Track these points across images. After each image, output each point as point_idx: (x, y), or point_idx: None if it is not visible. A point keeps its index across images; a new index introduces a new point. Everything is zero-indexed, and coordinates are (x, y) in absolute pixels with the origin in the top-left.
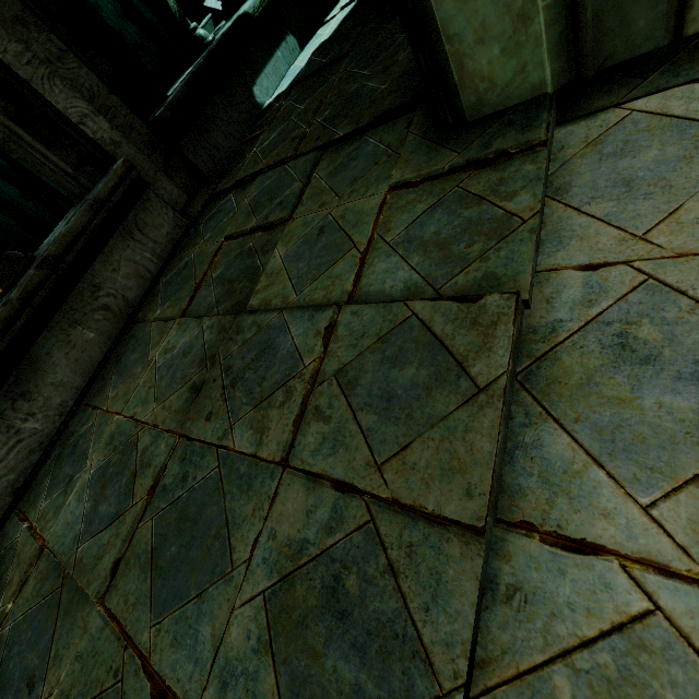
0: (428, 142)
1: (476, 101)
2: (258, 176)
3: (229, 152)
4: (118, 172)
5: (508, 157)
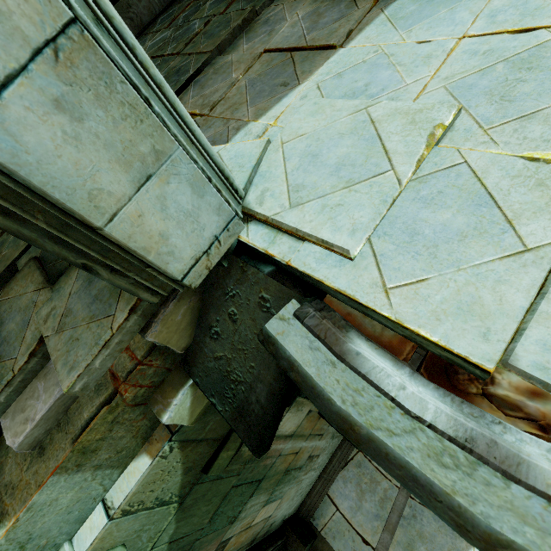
0: None
1: None
2: None
3: None
4: None
5: None
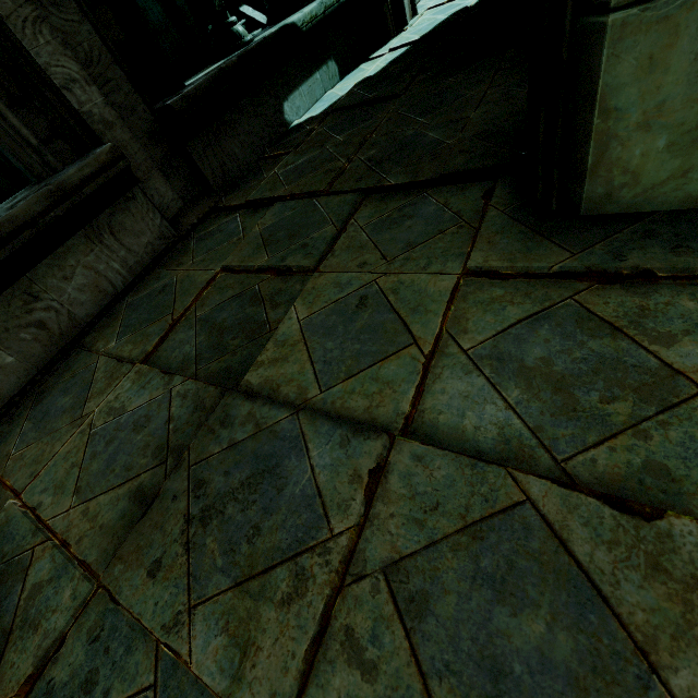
0: (522, 226)
1: (603, 194)
2: (276, 202)
3: (244, 164)
4: (101, 158)
5: (651, 280)
